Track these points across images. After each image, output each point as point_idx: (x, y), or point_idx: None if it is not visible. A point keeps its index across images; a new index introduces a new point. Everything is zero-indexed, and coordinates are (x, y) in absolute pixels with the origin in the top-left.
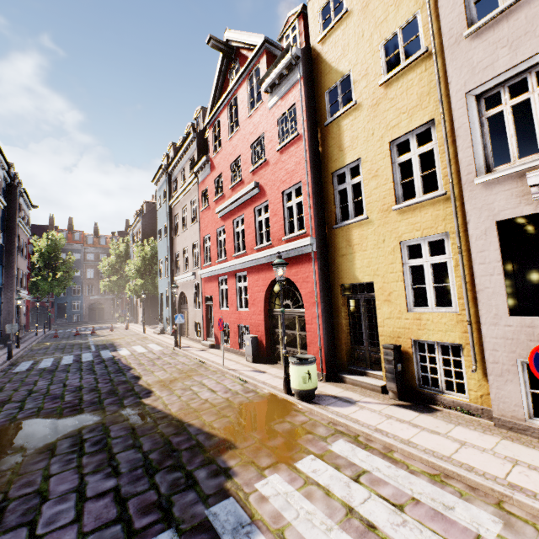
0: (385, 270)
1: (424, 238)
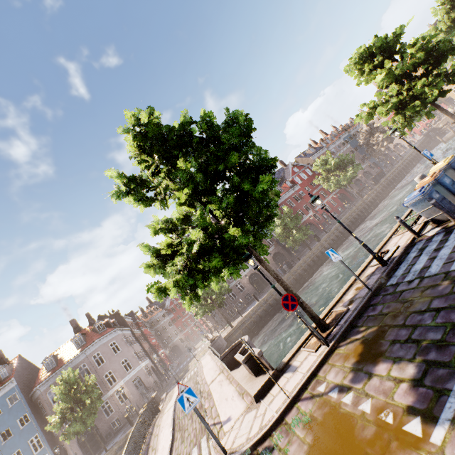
0: (450, 94)
1: (452, 88)
